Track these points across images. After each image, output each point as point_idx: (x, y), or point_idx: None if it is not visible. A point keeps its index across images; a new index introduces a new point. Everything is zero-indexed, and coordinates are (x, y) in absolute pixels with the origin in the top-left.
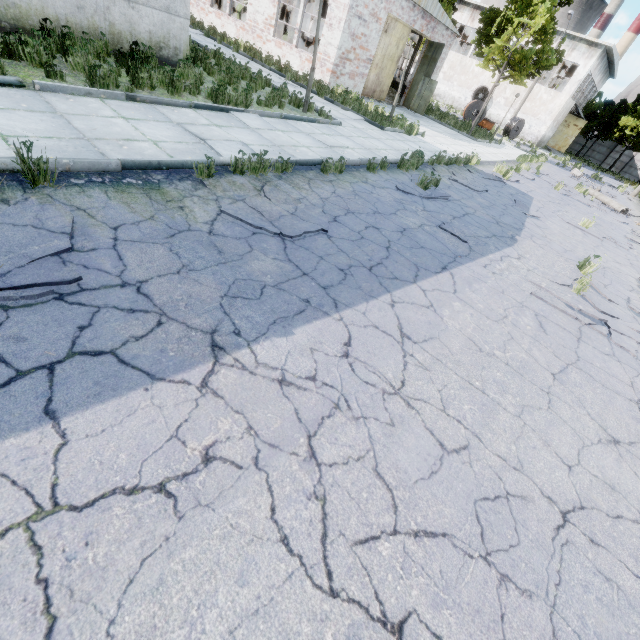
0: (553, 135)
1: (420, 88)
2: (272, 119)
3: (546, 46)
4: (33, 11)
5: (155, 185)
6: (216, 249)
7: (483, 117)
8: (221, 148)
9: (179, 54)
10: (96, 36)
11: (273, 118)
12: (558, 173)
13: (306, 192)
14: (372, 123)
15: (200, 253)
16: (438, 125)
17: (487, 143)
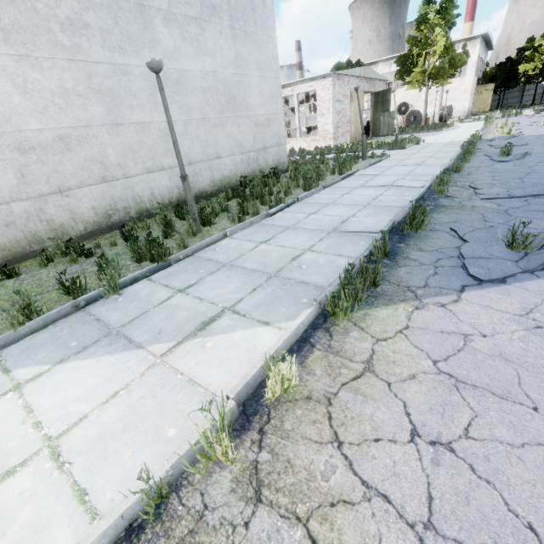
0: (473, 104)
1: (383, 121)
2: (368, 169)
3: (453, 54)
4: (233, 176)
5: (438, 205)
6: (537, 211)
7: (421, 118)
8: (404, 184)
9: (284, 165)
10: (254, 175)
11: (367, 168)
12: (517, 120)
13: (480, 181)
14: (393, 149)
15: (539, 214)
16: (407, 135)
17: (447, 129)
